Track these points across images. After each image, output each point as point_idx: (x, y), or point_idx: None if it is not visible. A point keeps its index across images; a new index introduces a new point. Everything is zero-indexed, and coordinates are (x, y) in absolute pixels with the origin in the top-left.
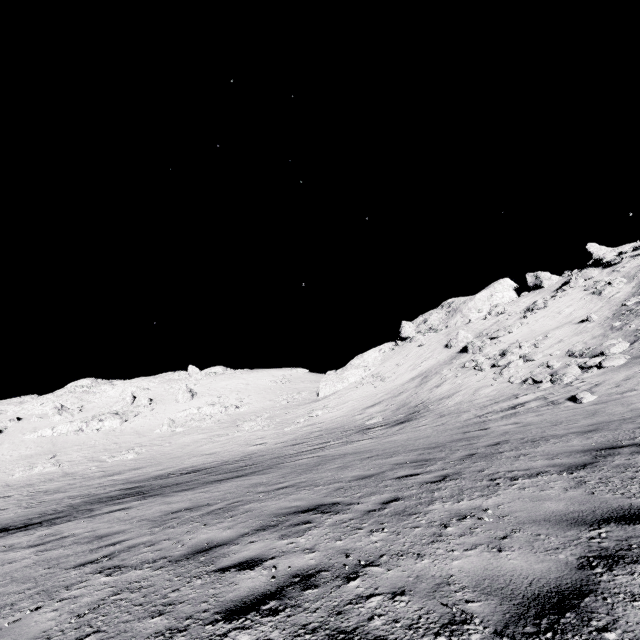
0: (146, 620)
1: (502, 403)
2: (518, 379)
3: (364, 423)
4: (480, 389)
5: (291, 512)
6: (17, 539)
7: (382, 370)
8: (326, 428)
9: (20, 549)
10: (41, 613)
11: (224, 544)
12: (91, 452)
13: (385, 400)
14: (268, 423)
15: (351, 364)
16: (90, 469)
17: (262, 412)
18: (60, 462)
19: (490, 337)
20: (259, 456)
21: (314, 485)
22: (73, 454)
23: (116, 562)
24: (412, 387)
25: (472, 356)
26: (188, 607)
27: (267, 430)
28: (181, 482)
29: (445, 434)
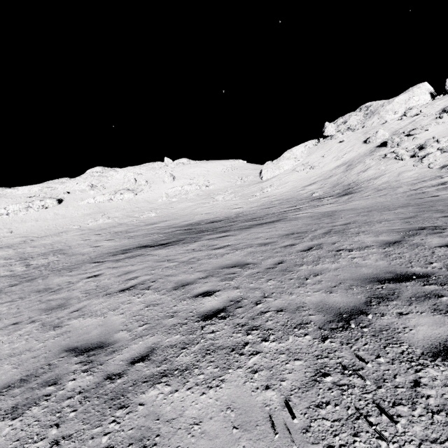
0: None
1: (430, 181)
2: (437, 165)
3: (310, 195)
4: (403, 173)
5: (408, 230)
6: (183, 248)
7: (310, 161)
8: (281, 199)
9: (209, 250)
10: (358, 261)
11: (401, 241)
12: (125, 212)
13: (319, 181)
14: (233, 196)
15: (283, 156)
16: (133, 221)
17: (225, 189)
18: (110, 217)
19: (406, 134)
20: (250, 214)
21: (375, 222)
22: (115, 213)
23: (334, 249)
24: (340, 172)
25: (391, 149)
26: None
27: (235, 200)
28: (224, 226)
29: (401, 200)
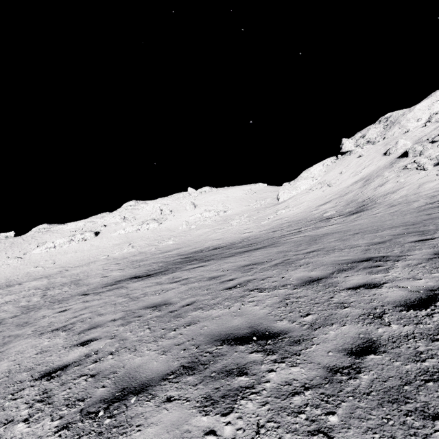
0: (339, 309)
1: None
2: None
3: (321, 215)
4: (424, 184)
5: (350, 262)
6: (155, 280)
7: (327, 178)
8: (292, 220)
9: (167, 284)
10: (248, 307)
11: (324, 278)
12: (148, 241)
13: (334, 199)
14: (248, 220)
15: (301, 177)
16: (152, 250)
17: (242, 214)
18: (134, 247)
19: (431, 141)
20: (254, 239)
21: (338, 249)
22: (139, 242)
23: (253, 287)
24: (356, 188)
25: (412, 159)
26: (362, 304)
27: (249, 224)
28: (217, 253)
29: (407, 217)
